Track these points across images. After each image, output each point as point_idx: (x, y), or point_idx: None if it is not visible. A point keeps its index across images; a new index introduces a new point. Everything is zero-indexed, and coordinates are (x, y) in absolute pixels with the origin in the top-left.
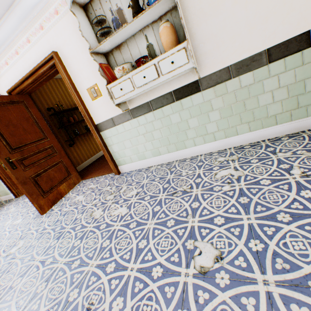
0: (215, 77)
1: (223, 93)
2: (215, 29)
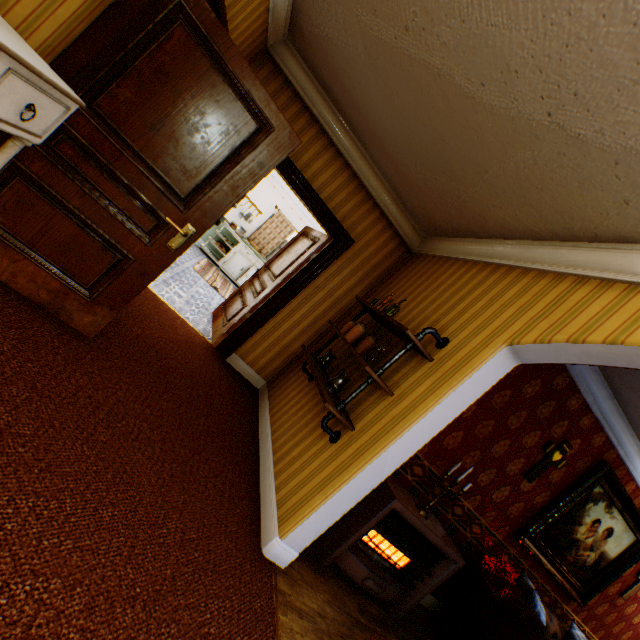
0: None
1: None
2: None
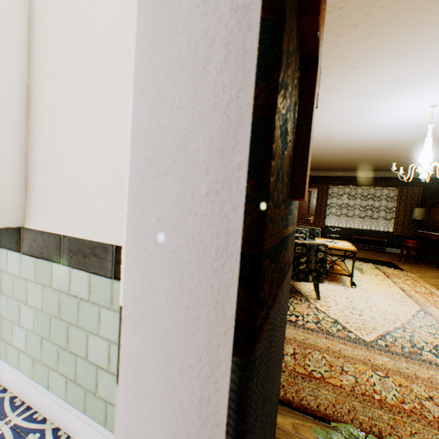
0: (43, 243)
1: (46, 281)
2: (59, 154)
